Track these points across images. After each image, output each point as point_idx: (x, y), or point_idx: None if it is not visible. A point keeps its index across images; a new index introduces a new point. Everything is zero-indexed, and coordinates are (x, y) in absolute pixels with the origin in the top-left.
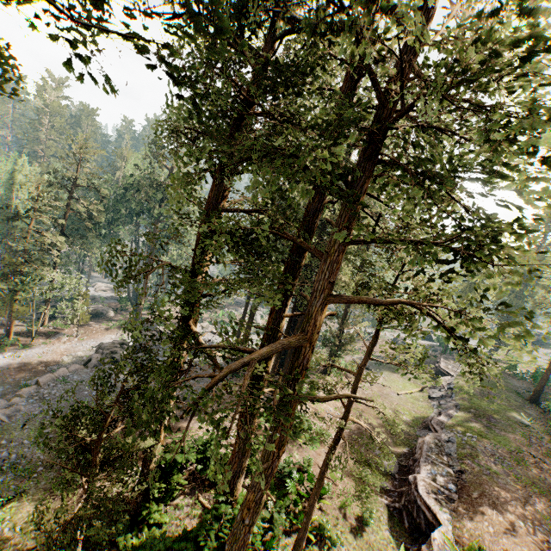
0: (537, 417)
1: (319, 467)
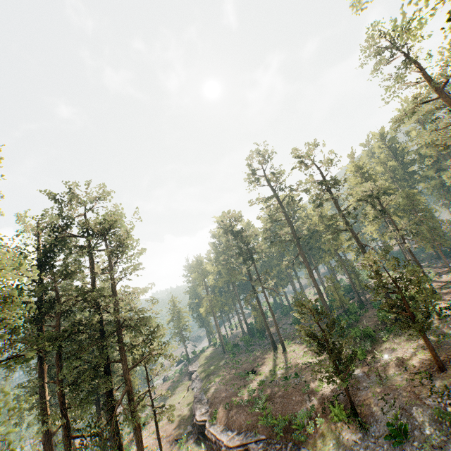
0: (228, 357)
1: (157, 437)
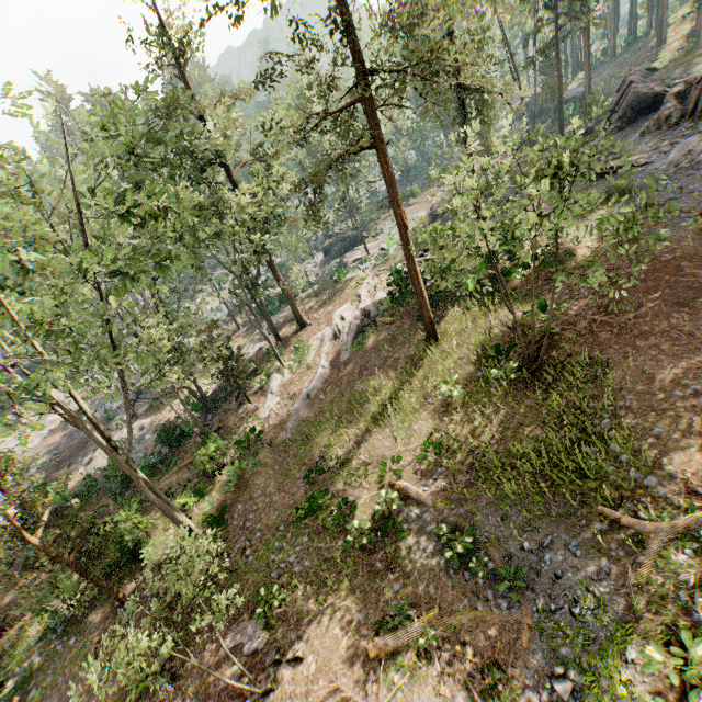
0: None
1: None
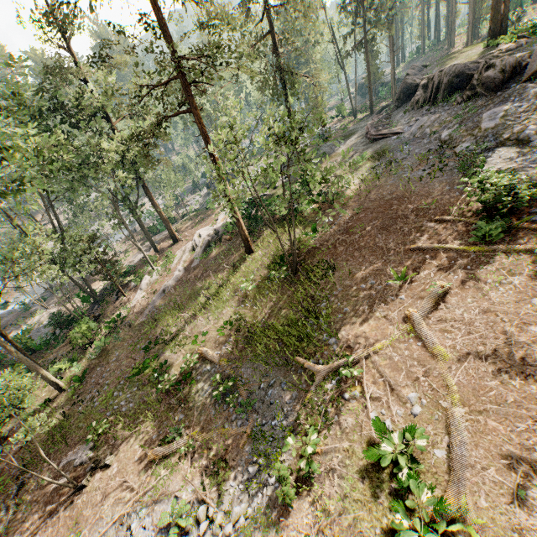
0: None
1: None
